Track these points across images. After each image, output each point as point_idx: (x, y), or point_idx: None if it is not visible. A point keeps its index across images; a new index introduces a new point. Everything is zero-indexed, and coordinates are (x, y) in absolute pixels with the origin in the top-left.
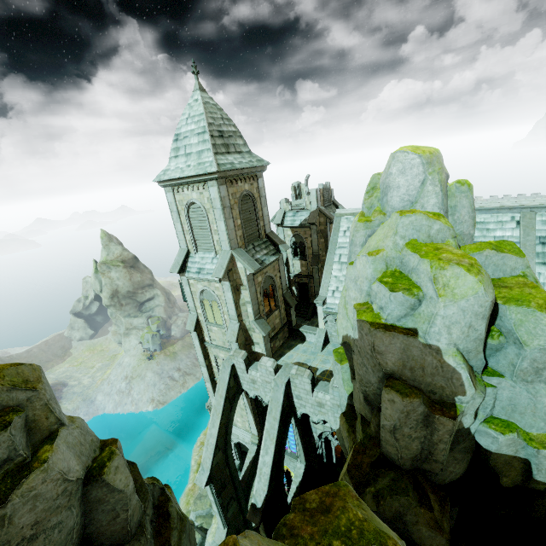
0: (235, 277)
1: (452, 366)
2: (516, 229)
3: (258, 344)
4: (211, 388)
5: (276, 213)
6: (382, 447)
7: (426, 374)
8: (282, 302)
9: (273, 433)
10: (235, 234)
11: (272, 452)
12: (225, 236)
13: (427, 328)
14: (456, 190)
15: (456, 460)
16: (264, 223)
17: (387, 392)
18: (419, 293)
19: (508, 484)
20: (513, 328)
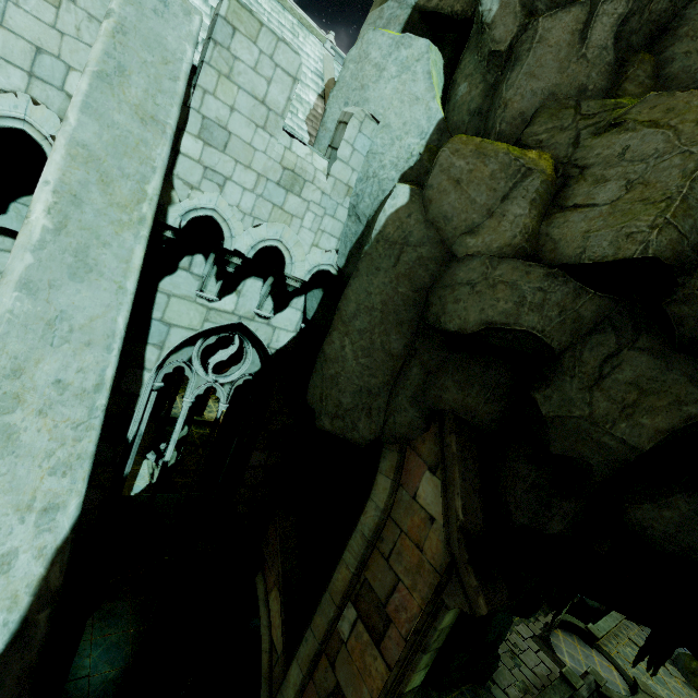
0: None
1: None
2: None
3: None
4: None
5: None
6: None
7: None
8: None
9: (136, 177)
10: None
11: (132, 266)
12: None
13: None
14: None
15: None
16: None
17: None
18: None
19: None
20: None
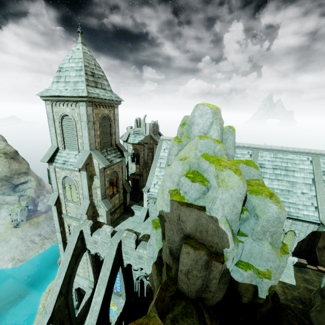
0: (90, 169)
1: (223, 230)
2: (250, 158)
3: (101, 216)
4: (62, 248)
5: (124, 134)
6: (179, 284)
7: (209, 235)
8: (122, 189)
9: (105, 280)
10: (94, 140)
11: (103, 294)
12: (87, 141)
13: (211, 206)
14: (227, 130)
15: (220, 289)
16: (115, 136)
17: (185, 247)
18: (208, 184)
19: (245, 301)
20: (254, 208)
